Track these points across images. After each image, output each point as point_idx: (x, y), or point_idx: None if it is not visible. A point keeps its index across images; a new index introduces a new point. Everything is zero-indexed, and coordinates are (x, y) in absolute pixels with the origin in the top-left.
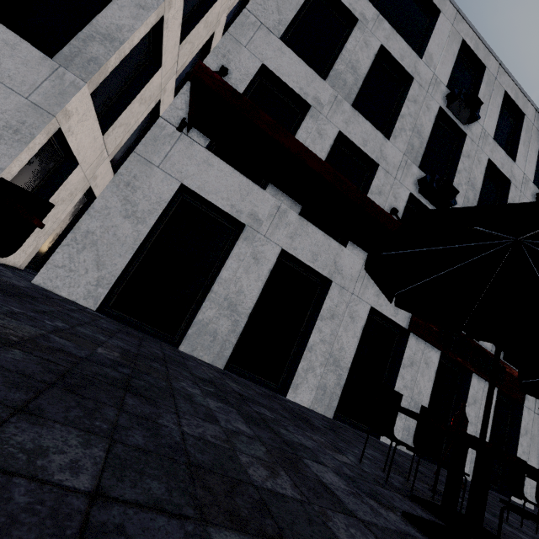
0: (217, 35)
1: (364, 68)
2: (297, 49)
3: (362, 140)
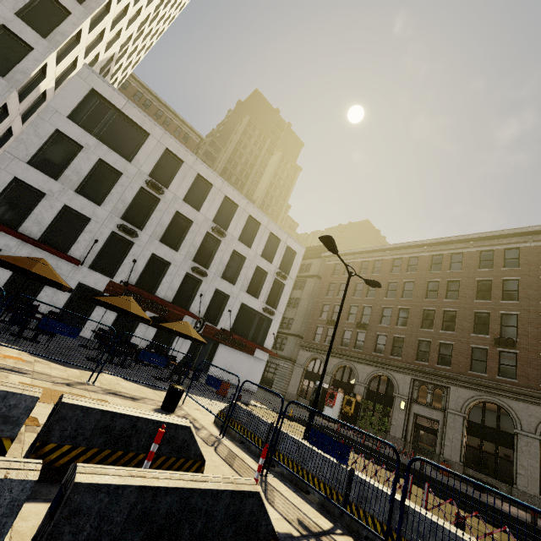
0: (16, 124)
1: (85, 172)
2: (43, 163)
3: (81, 208)
